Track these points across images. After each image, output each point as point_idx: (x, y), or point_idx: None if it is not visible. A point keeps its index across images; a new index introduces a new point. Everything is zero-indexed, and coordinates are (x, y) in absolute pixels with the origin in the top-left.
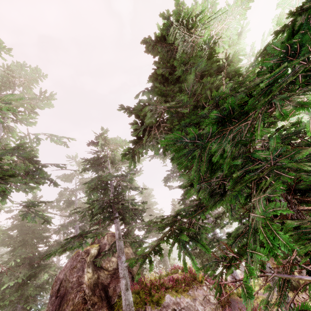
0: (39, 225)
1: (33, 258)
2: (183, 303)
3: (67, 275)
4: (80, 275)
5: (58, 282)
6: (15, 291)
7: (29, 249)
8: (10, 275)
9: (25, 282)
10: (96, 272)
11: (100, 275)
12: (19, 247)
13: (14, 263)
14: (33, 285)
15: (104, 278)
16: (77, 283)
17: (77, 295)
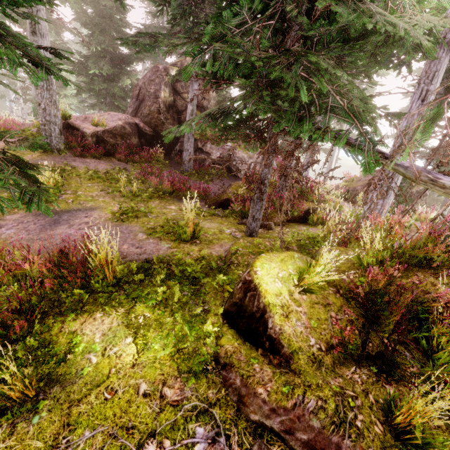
0: (116, 11)
1: (114, 56)
2: (239, 155)
3: (146, 84)
4: (158, 90)
5: (138, 88)
6: (102, 82)
7: (108, 40)
8: (95, 63)
9: (109, 78)
10: (173, 96)
11: (176, 101)
12: (97, 31)
13: (96, 50)
14: (117, 86)
15: (180, 105)
16: (154, 95)
17: (153, 105)
